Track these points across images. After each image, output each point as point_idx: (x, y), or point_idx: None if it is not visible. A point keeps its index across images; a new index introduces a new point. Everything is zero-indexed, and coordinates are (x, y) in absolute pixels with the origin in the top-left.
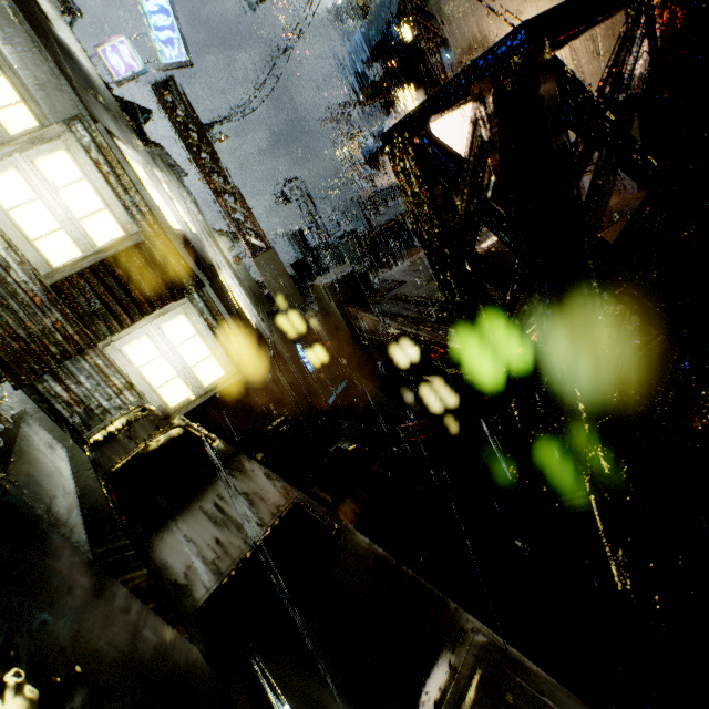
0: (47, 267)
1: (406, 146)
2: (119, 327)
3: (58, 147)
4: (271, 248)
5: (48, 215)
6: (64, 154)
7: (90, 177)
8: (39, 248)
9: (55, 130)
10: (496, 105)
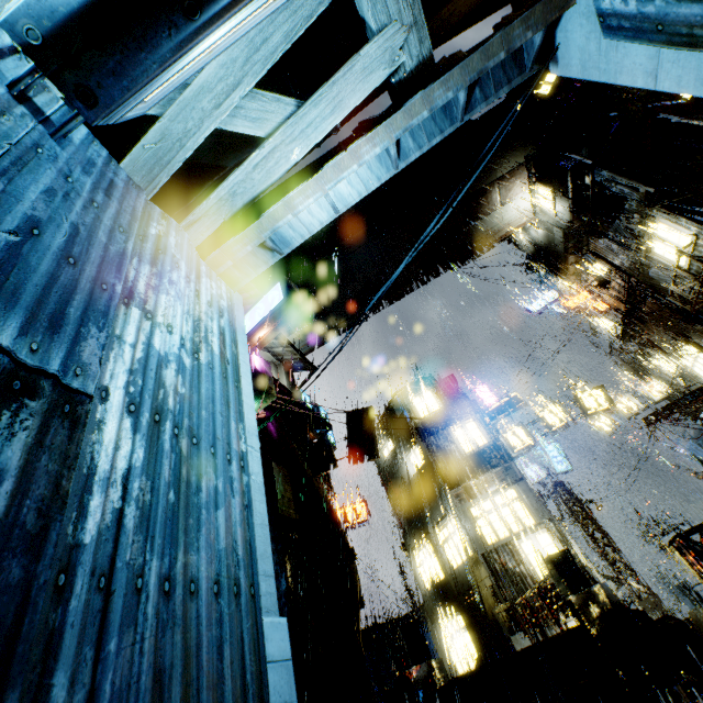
0: (538, 579)
1: (672, 547)
2: (568, 614)
3: (543, 531)
4: (654, 594)
5: (539, 557)
6: (545, 533)
7: (554, 542)
8: (536, 570)
9: (544, 525)
10: (678, 544)
